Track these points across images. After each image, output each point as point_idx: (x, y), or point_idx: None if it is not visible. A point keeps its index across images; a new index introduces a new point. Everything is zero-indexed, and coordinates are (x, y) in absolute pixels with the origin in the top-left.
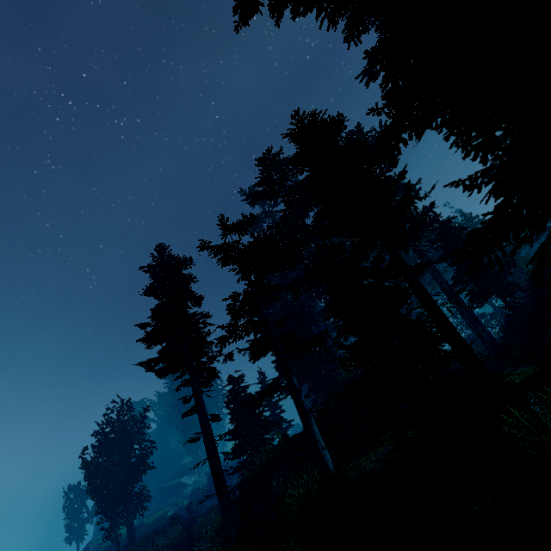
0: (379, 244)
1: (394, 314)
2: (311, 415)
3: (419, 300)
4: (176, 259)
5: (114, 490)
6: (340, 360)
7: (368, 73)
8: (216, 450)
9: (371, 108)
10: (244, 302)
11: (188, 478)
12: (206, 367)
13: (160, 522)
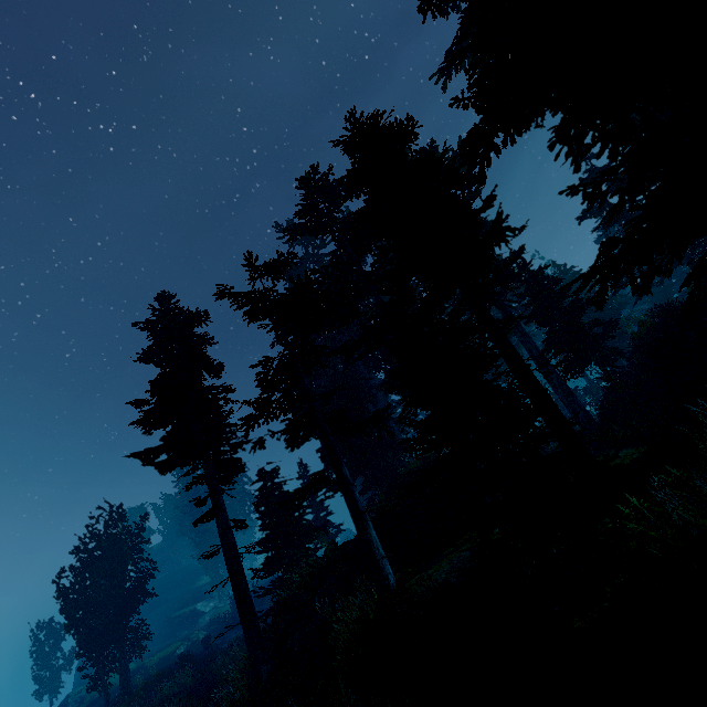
0: (455, 299)
1: (480, 379)
2: (367, 516)
3: (508, 364)
4: (185, 313)
5: (100, 625)
6: (407, 442)
7: (446, 73)
8: (241, 567)
9: (455, 97)
10: (278, 369)
11: (206, 604)
12: (227, 458)
13: (167, 663)
